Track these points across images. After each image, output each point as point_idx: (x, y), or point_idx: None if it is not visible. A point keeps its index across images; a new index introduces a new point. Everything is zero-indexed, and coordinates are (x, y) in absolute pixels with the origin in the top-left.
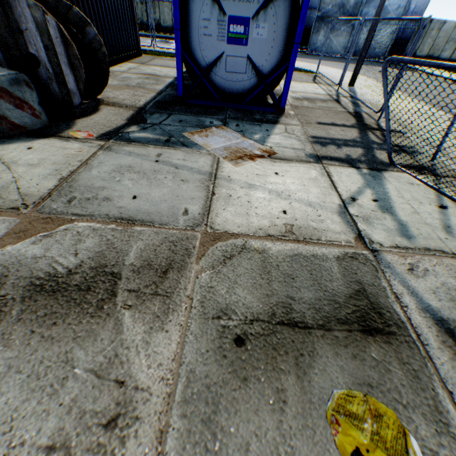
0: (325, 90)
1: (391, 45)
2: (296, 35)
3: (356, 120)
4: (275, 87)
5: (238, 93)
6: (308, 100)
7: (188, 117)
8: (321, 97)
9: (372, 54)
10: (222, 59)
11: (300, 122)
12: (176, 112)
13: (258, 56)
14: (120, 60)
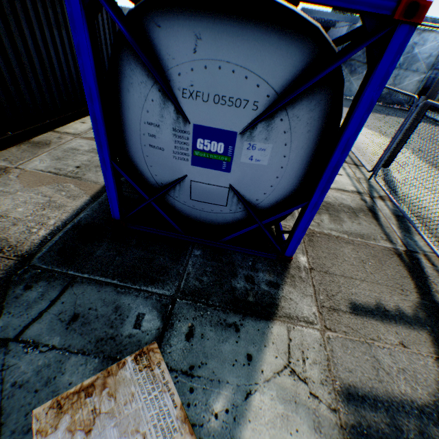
0: (351, 177)
1: (417, 93)
2: (327, 166)
3: (416, 285)
4: (278, 222)
5: (214, 223)
6: (329, 209)
7: (101, 294)
8: (348, 201)
9: (395, 100)
10: (184, 182)
11: (318, 308)
12: (86, 273)
13: (249, 186)
14: (88, 111)
